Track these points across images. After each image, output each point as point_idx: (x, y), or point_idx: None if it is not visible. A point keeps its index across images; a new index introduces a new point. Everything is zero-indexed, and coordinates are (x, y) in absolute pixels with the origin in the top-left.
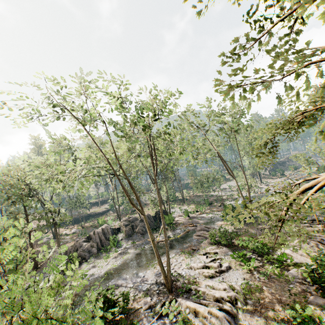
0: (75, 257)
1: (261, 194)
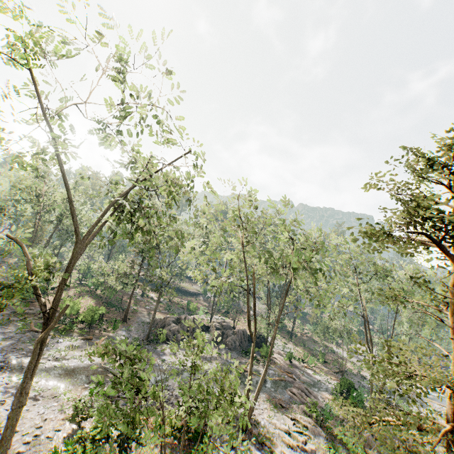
0: (163, 334)
1: None
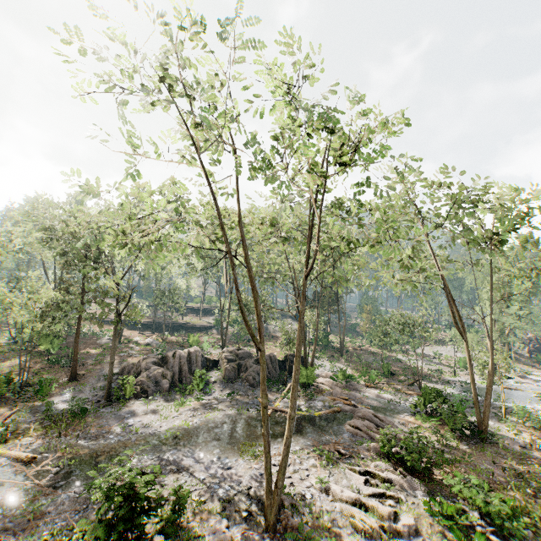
0: (130, 383)
1: (505, 390)
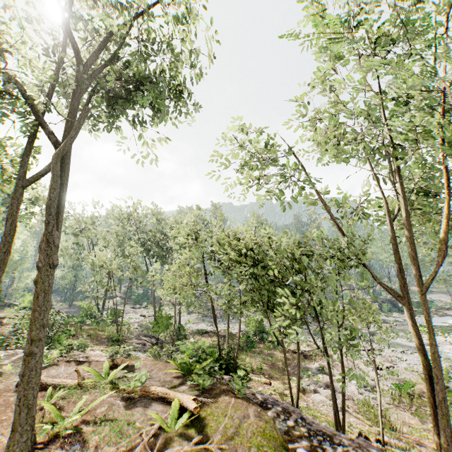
0: None
1: None
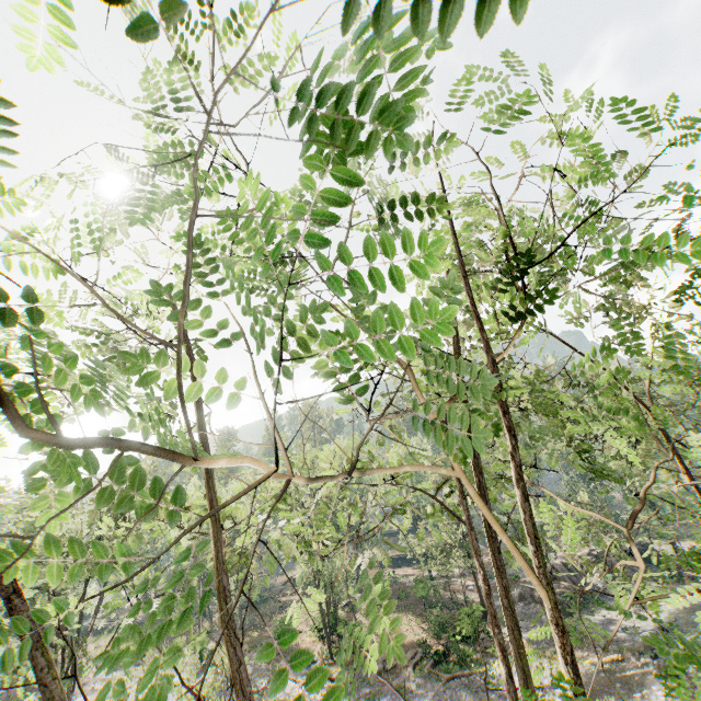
0: (574, 598)
1: None
